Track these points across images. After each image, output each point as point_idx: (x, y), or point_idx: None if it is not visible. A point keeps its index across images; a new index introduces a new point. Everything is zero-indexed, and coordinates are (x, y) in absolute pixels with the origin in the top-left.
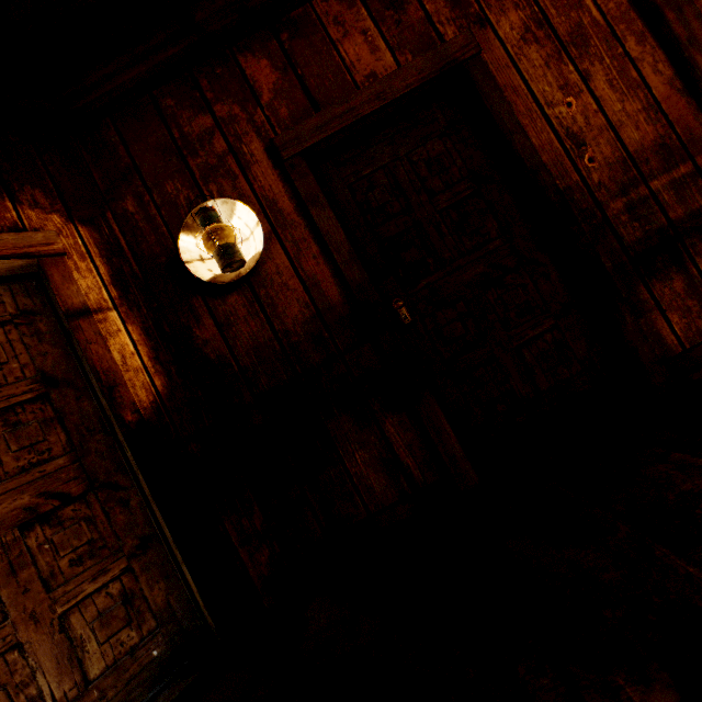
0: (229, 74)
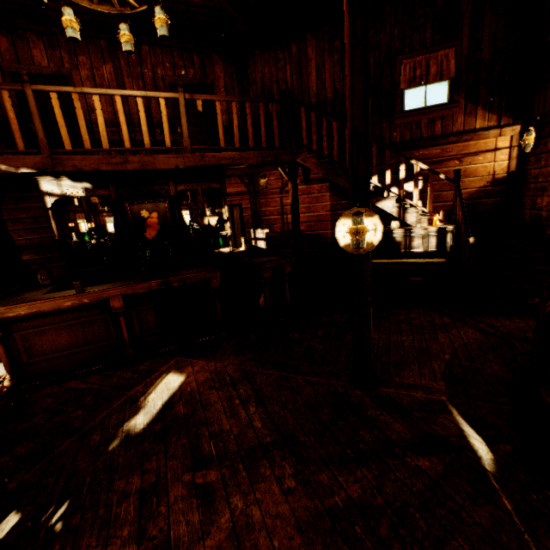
0: None
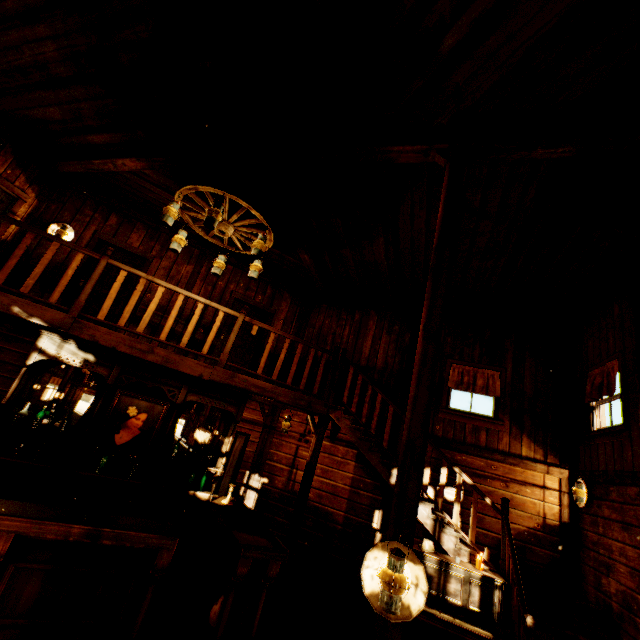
0: (108, 213)
